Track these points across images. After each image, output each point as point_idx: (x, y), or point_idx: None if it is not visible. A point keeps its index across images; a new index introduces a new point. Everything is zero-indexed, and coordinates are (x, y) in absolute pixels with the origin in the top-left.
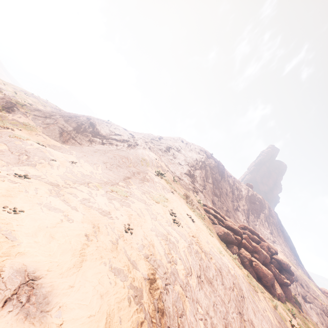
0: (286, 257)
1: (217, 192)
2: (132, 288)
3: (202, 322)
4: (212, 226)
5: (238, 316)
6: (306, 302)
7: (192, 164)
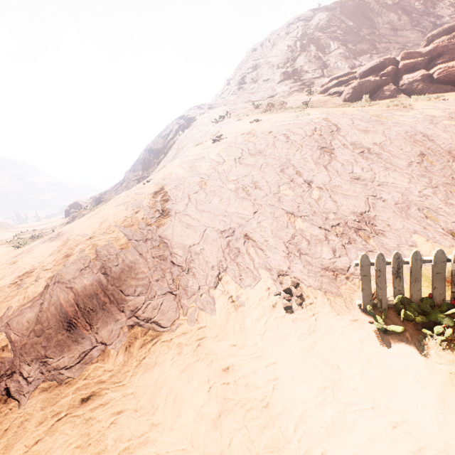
0: None
1: (362, 47)
2: (133, 204)
3: (233, 184)
4: (335, 100)
5: (316, 153)
6: None
7: (285, 59)
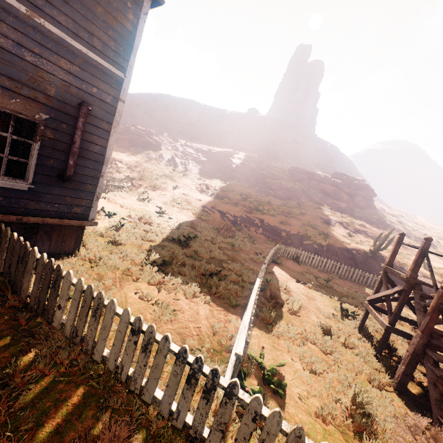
0: (258, 156)
1: (154, 121)
2: None
3: None
4: None
5: None
6: (200, 163)
7: None
